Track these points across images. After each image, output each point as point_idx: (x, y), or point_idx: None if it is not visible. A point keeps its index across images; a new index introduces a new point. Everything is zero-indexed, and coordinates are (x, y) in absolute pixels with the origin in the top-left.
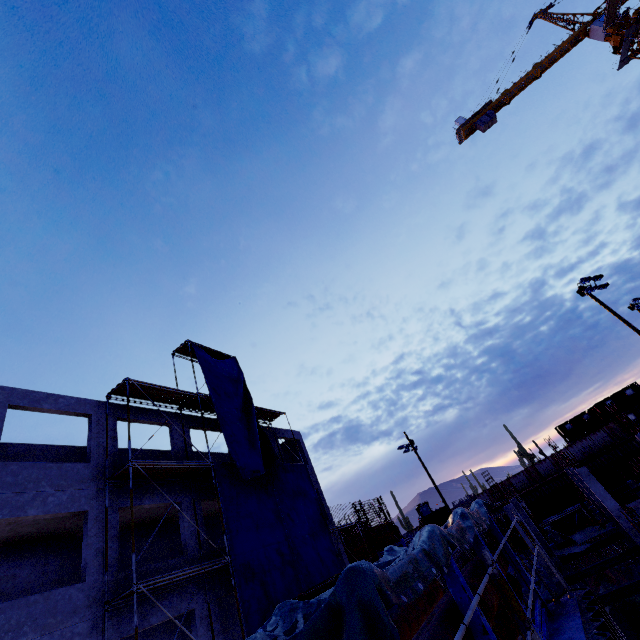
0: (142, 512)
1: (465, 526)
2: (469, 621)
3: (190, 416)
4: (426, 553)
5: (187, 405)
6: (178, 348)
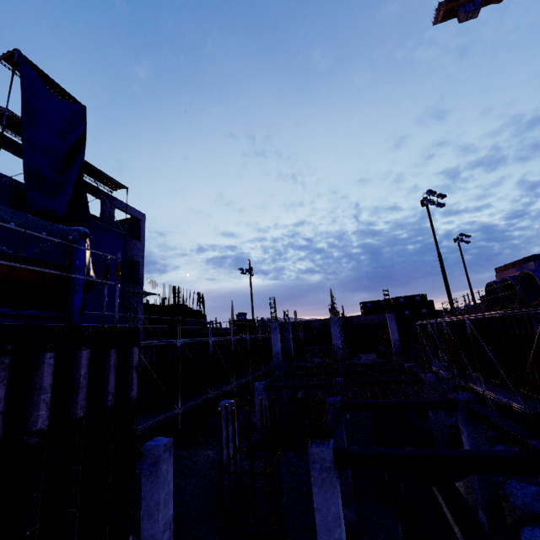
0: None
1: None
2: None
3: (0, 134)
4: None
5: None
6: (5, 55)
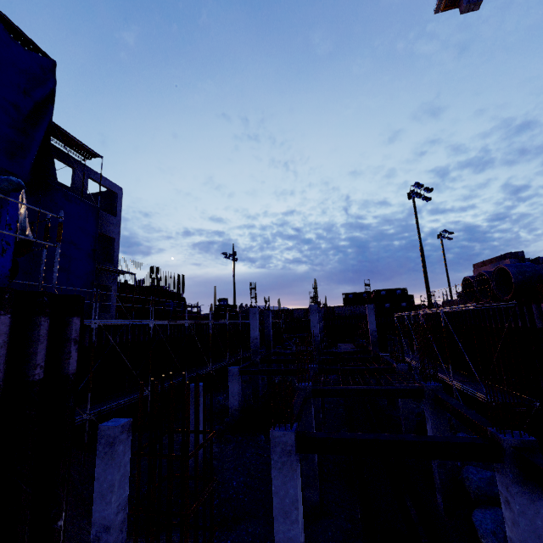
0: None
1: None
2: None
3: None
4: None
5: None
6: None
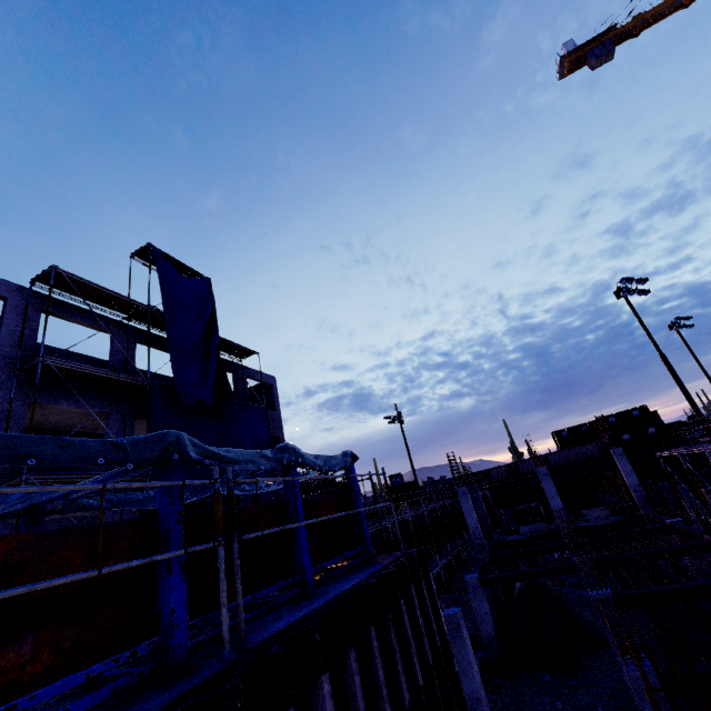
0: (68, 415)
1: (273, 457)
2: (7, 491)
3: (140, 330)
4: (116, 446)
5: (137, 317)
6: (137, 251)
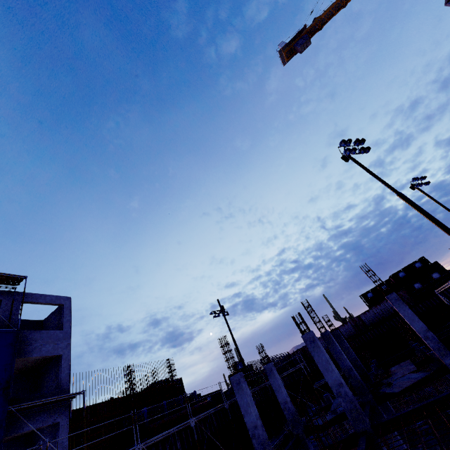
0: None
1: None
2: None
3: None
4: None
5: None
6: None
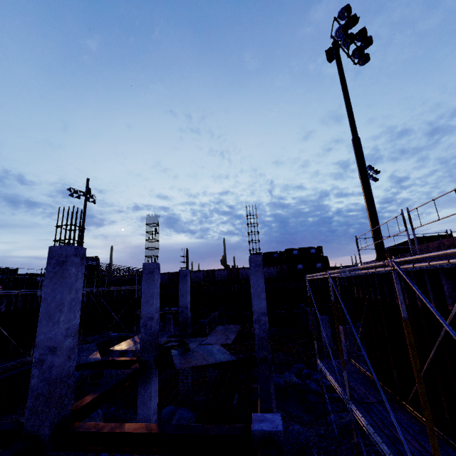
0: None
1: None
2: None
3: None
4: None
5: None
6: None
